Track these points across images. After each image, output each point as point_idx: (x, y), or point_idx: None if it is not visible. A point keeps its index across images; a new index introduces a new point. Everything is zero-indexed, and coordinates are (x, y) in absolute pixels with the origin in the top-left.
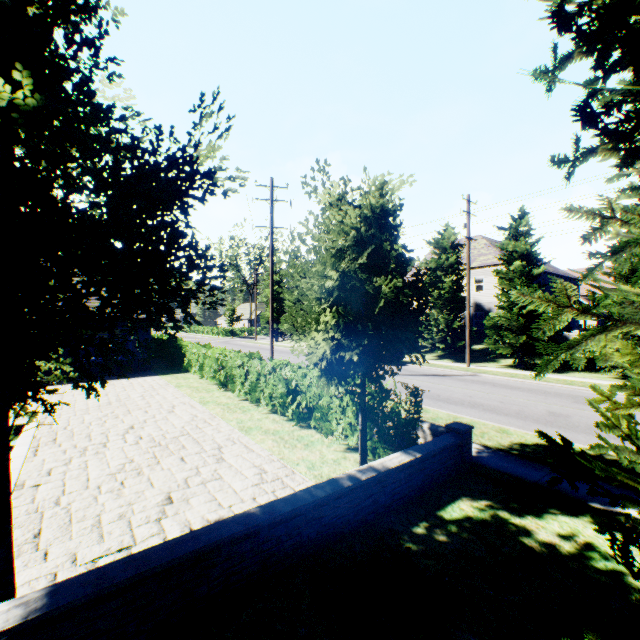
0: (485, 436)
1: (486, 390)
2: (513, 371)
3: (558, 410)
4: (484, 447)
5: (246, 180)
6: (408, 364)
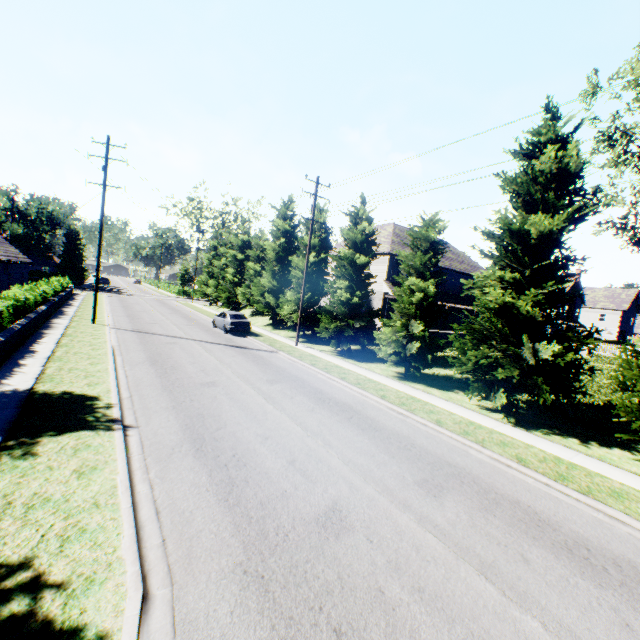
0: (63, 384)
1: (231, 362)
2: (321, 354)
3: (226, 382)
4: (27, 389)
5: None
6: (248, 336)
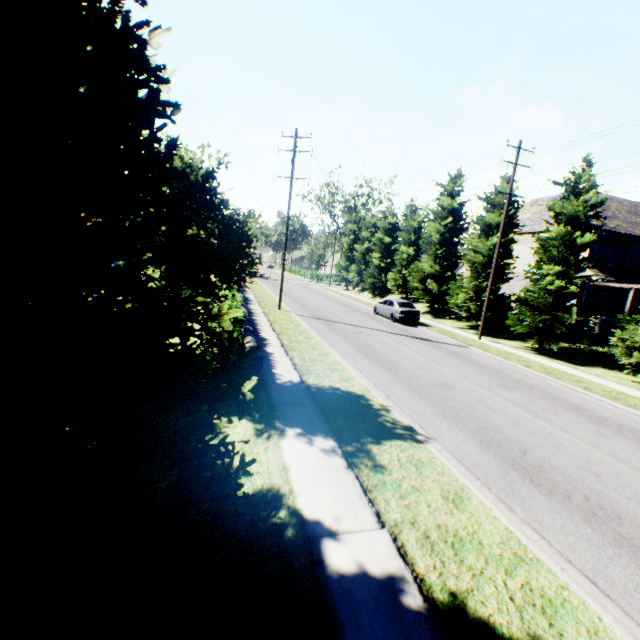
0: (321, 378)
1: (435, 358)
2: (518, 352)
3: (458, 384)
4: (300, 382)
5: None
6: (418, 326)
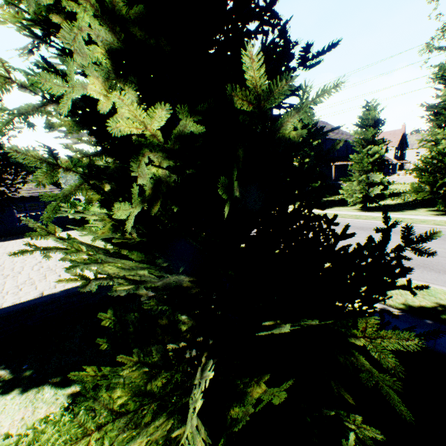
0: None
1: None
2: None
3: None
4: None
5: (23, 128)
6: None
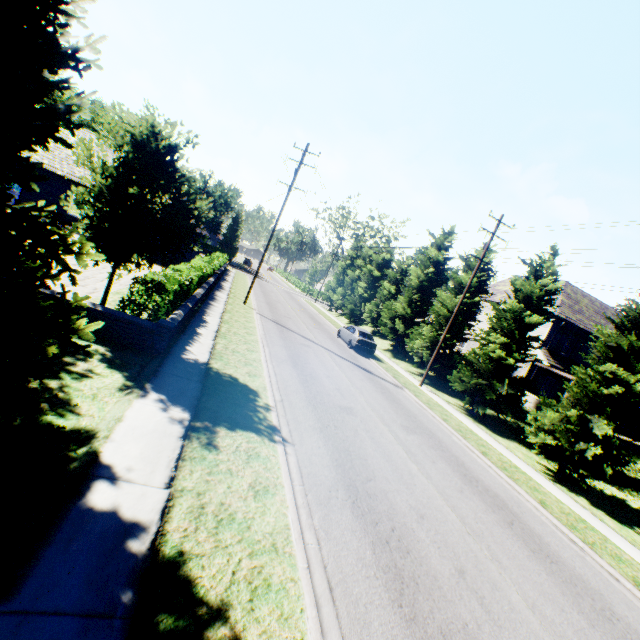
0: (229, 366)
1: (361, 386)
2: (448, 407)
3: (362, 412)
4: (204, 363)
5: None
6: (370, 358)
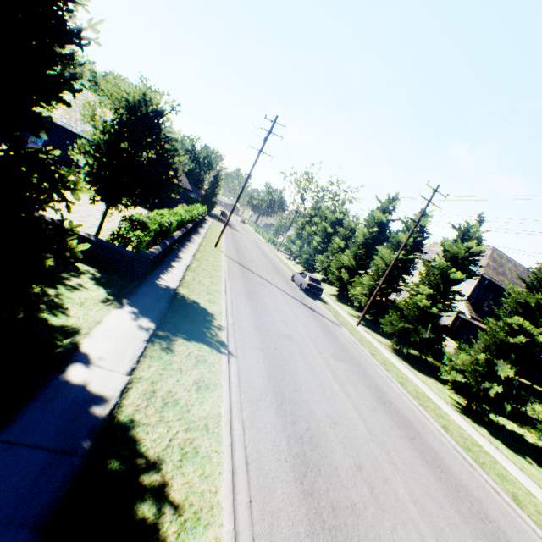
0: (194, 293)
1: (304, 321)
2: (378, 345)
3: (300, 340)
4: (174, 289)
5: None
6: (317, 300)
